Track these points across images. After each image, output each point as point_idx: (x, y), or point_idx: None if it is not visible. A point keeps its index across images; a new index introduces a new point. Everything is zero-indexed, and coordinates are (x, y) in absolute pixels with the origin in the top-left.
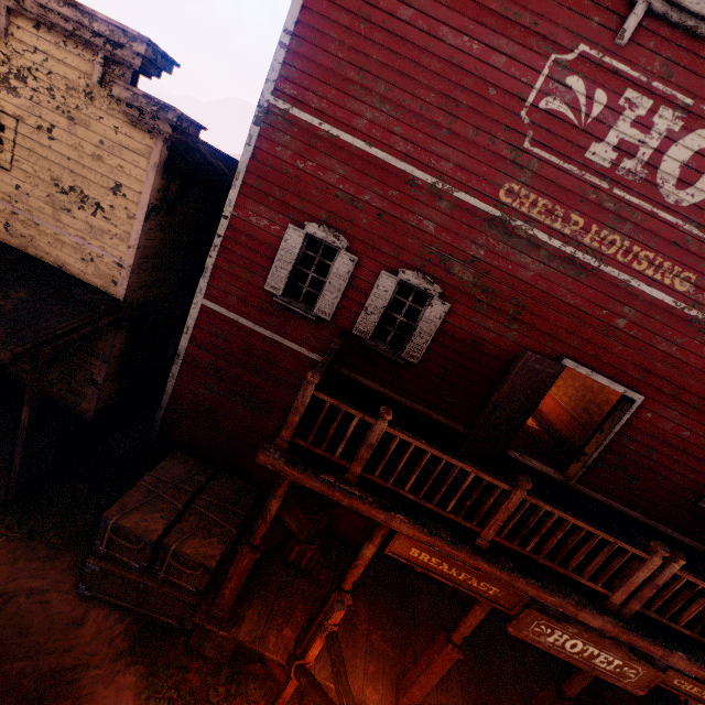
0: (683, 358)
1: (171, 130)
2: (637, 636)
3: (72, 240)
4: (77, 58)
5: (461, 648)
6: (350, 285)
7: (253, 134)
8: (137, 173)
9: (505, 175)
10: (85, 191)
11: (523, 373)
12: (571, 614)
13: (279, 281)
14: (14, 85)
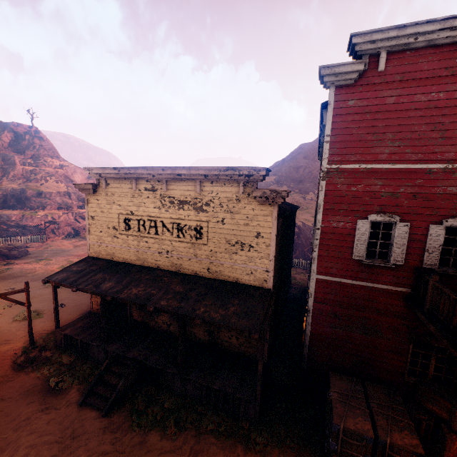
0: None
1: (283, 200)
2: None
3: (240, 266)
4: (230, 188)
5: None
6: (409, 240)
7: (322, 185)
8: (266, 224)
9: None
10: (242, 241)
11: None
12: None
13: (361, 252)
14: (205, 208)
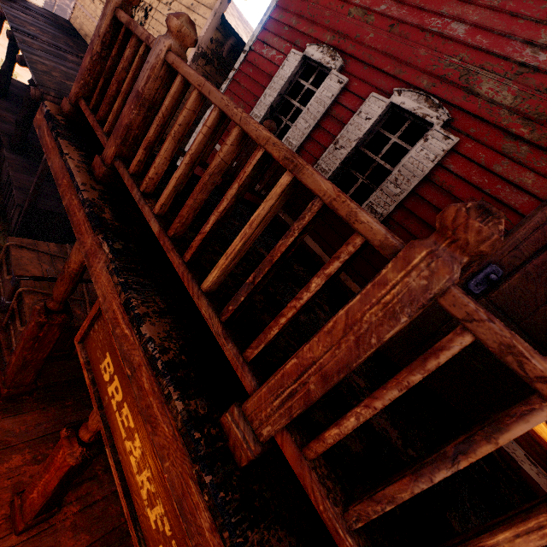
0: None
1: None
2: None
3: None
4: None
5: None
6: (329, 115)
7: None
8: (202, 23)
9: None
10: None
11: None
12: None
13: (262, 109)
14: None
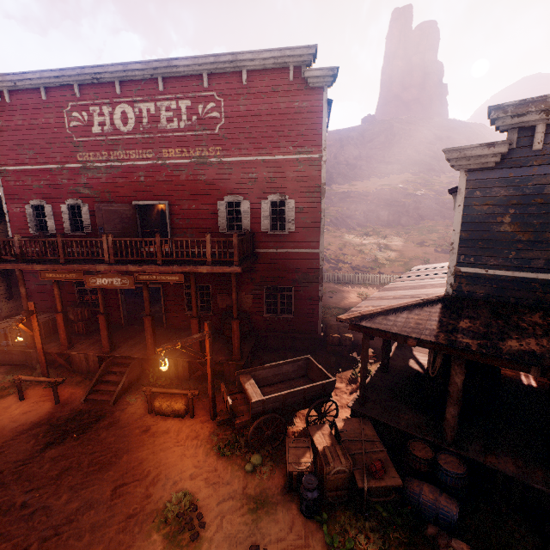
0: (170, 179)
1: None
2: (115, 266)
3: None
4: None
5: (105, 314)
6: (56, 216)
7: (0, 182)
8: None
9: (76, 152)
10: None
11: (104, 212)
12: (95, 270)
13: (33, 227)
14: None
